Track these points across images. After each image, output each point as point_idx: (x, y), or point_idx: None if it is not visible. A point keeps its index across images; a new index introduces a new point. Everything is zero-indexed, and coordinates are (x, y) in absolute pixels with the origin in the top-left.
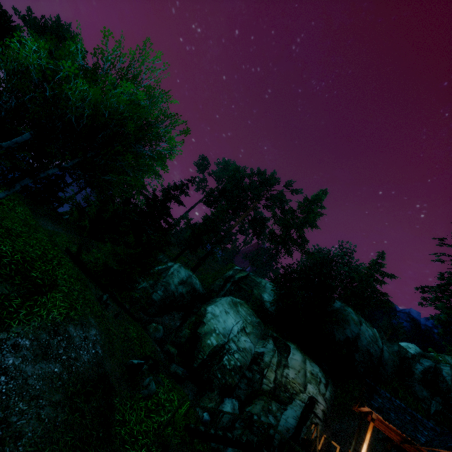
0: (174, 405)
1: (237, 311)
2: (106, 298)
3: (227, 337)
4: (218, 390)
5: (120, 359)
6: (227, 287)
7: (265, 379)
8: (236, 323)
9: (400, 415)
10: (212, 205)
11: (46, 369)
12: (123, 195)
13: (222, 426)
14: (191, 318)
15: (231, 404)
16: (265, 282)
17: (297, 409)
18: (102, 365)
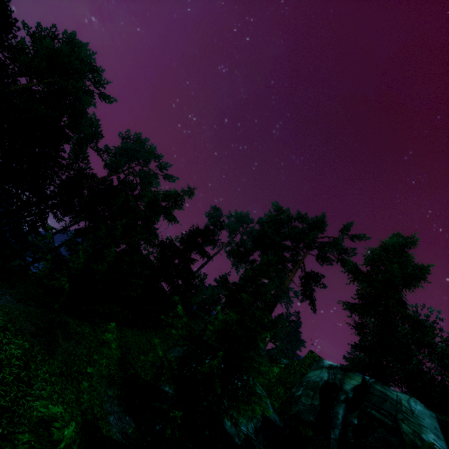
0: None
1: None
2: None
3: None
4: None
5: None
6: (339, 417)
7: None
8: None
9: None
10: (242, 258)
11: None
12: (129, 239)
13: None
14: None
15: None
16: (407, 399)
17: None
18: None
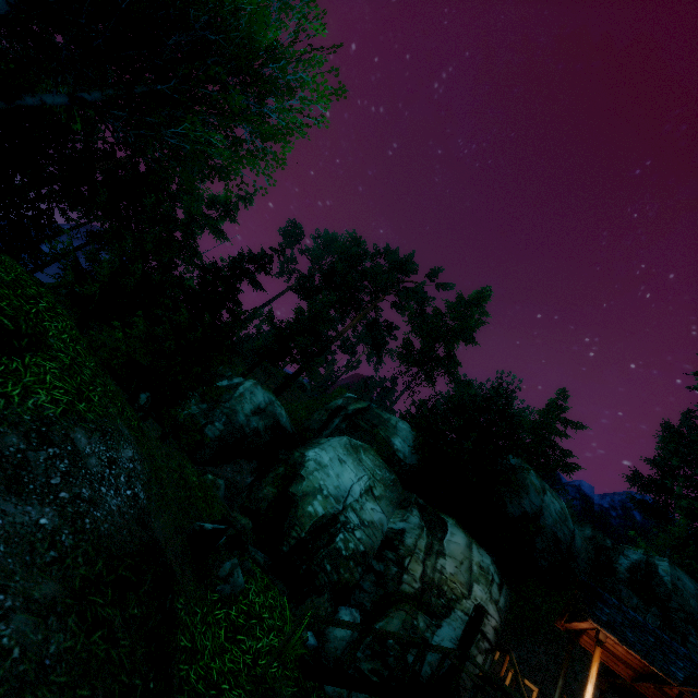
0: (276, 616)
1: (359, 459)
2: (146, 400)
3: (343, 502)
4: (329, 593)
5: (177, 520)
6: (334, 424)
7: (406, 575)
8: (359, 479)
9: (639, 635)
10: (308, 295)
11: (16, 517)
12: (160, 256)
13: (335, 656)
14: (276, 469)
15: (350, 617)
16: (397, 421)
17: (457, 627)
18: (149, 524)
